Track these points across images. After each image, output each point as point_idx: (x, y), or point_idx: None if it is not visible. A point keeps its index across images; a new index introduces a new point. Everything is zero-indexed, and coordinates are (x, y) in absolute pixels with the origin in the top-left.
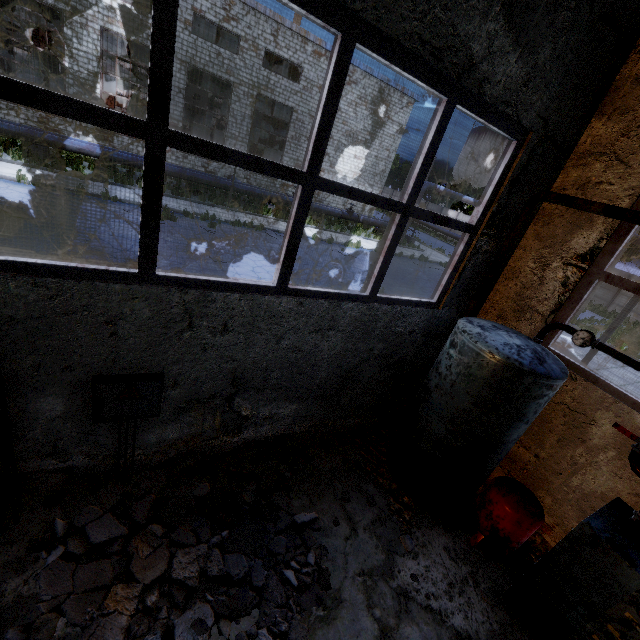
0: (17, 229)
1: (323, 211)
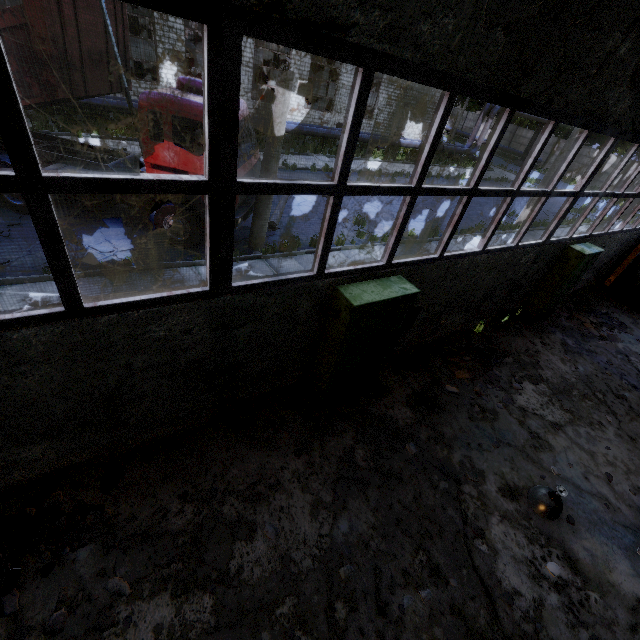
0: (352, 208)
1: (419, 147)
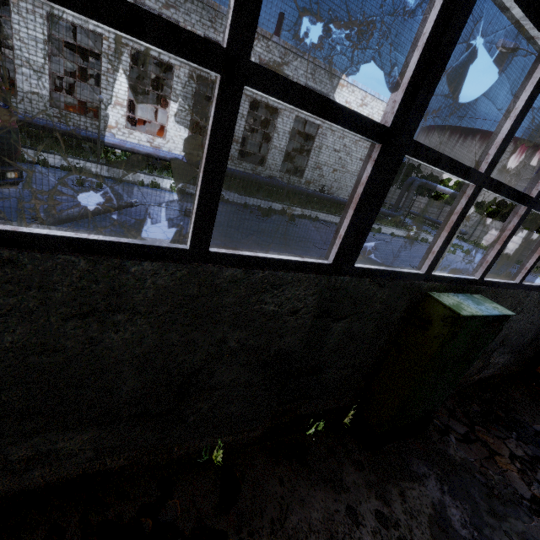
0: None
1: (342, 203)
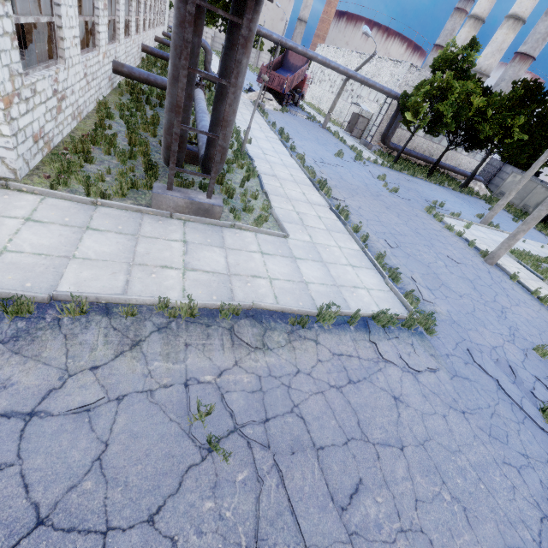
0: None
1: None
